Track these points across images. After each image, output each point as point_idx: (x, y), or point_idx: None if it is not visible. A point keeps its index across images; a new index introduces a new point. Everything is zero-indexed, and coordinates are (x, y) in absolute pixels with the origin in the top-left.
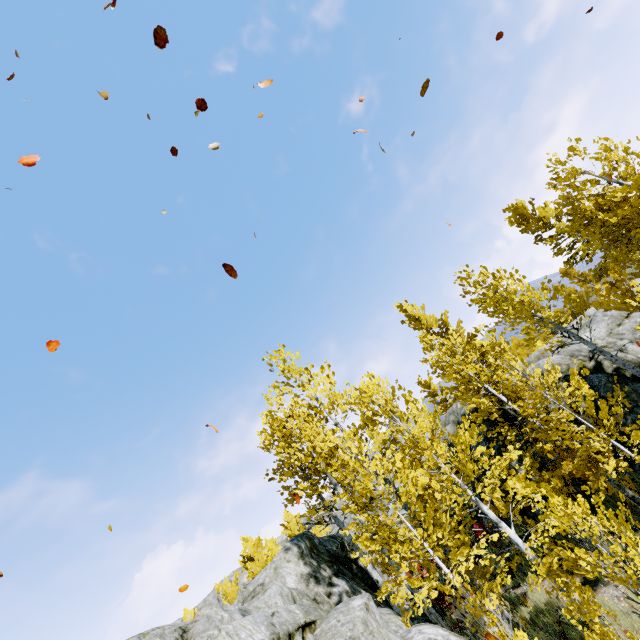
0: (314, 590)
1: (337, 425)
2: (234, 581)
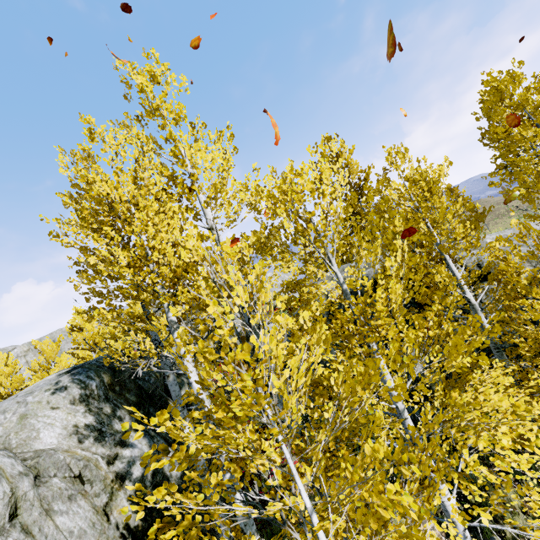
0: (90, 450)
1: (212, 230)
2: (56, 343)
